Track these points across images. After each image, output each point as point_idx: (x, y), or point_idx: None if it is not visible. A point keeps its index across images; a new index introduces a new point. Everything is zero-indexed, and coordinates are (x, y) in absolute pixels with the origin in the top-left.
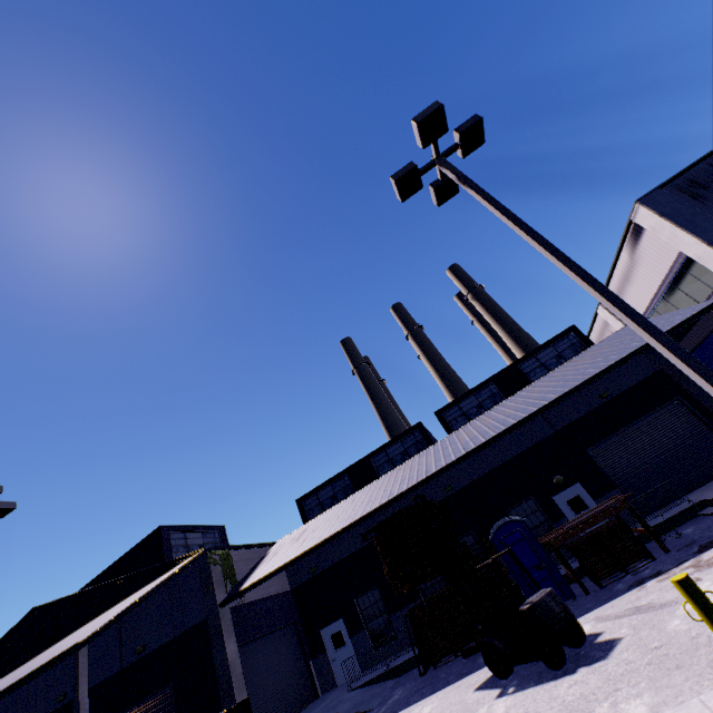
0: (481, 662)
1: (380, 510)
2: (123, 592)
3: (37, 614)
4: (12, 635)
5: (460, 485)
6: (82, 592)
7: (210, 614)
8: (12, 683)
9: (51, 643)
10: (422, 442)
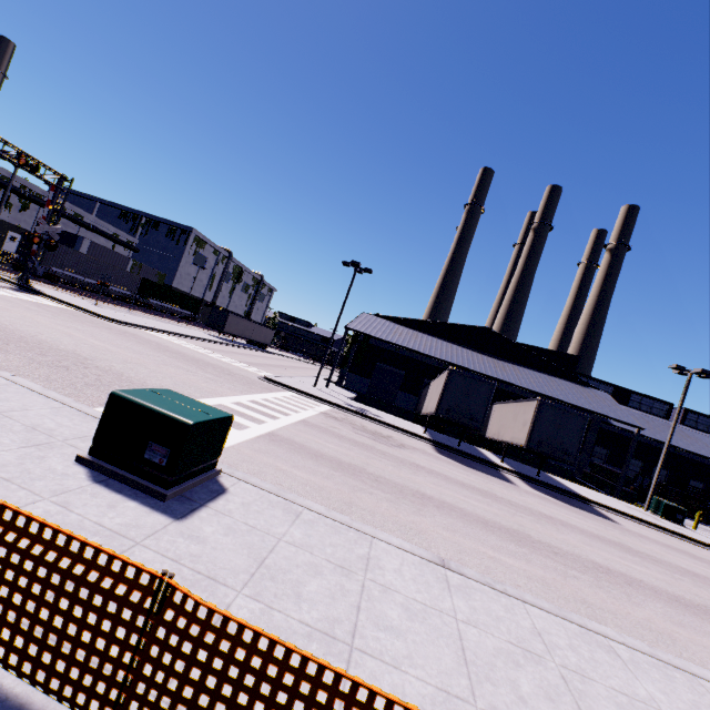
0: (708, 526)
1: (700, 456)
2: (549, 370)
3: (489, 333)
4: (469, 329)
5: (683, 454)
6: (524, 348)
7: (595, 420)
8: (607, 416)
9: (495, 355)
10: (663, 413)
